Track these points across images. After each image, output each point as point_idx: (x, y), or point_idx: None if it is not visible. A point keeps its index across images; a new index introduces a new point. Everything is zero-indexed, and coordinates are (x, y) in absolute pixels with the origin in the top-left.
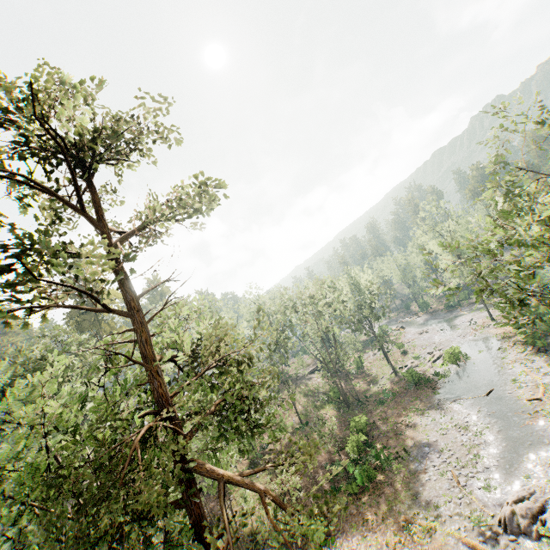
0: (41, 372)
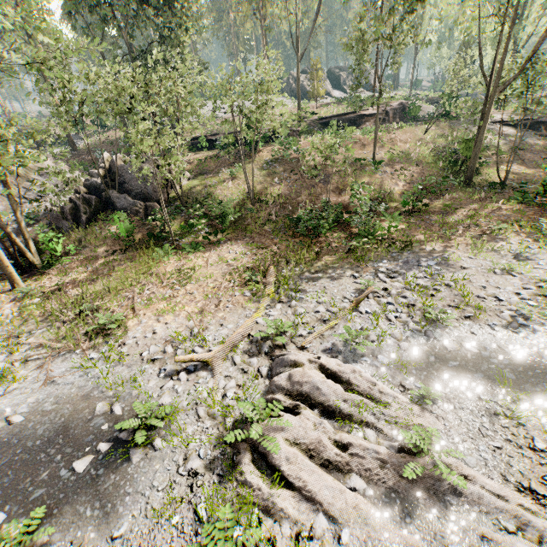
0: None
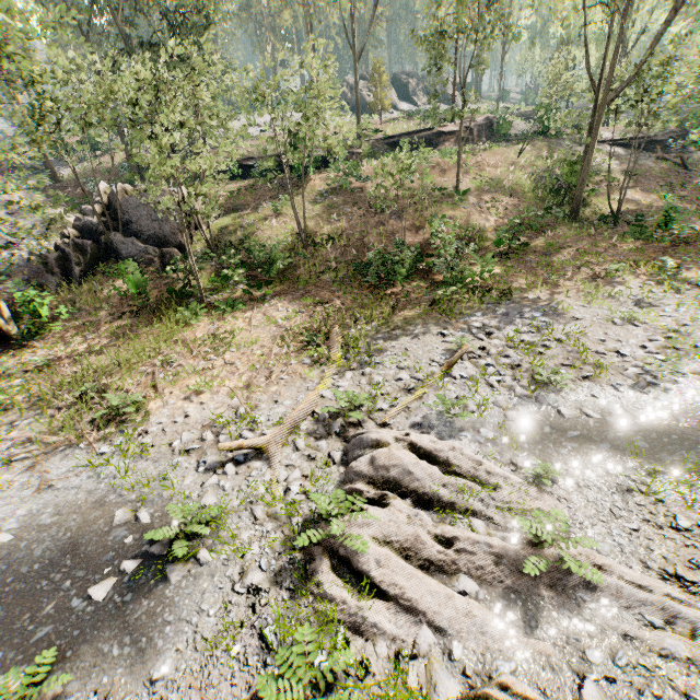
0: None
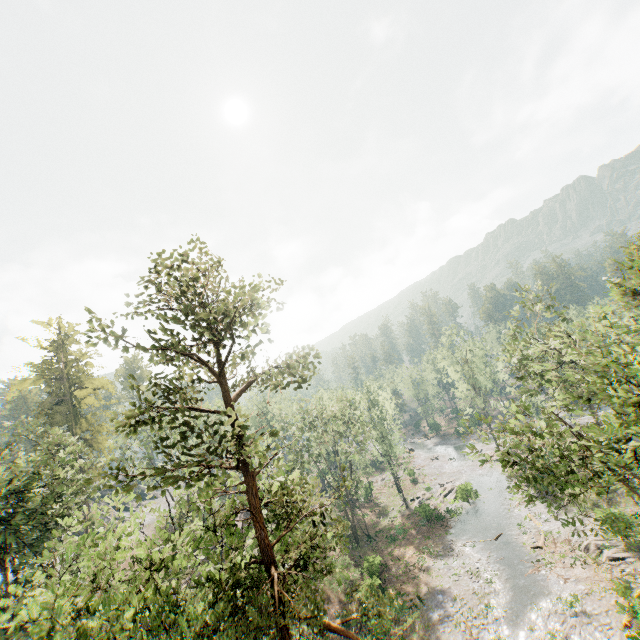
0: (33, 487)
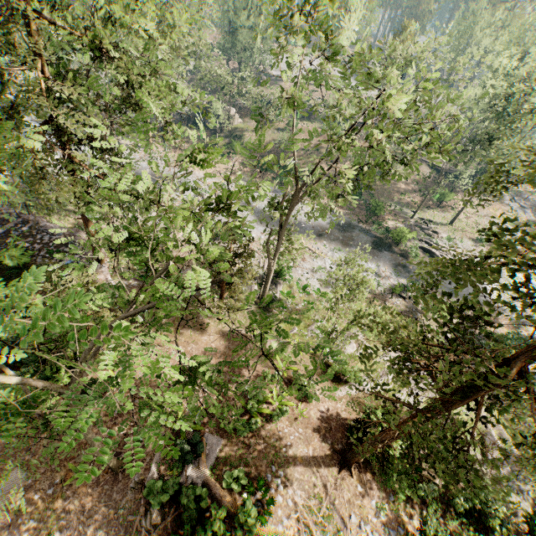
0: None
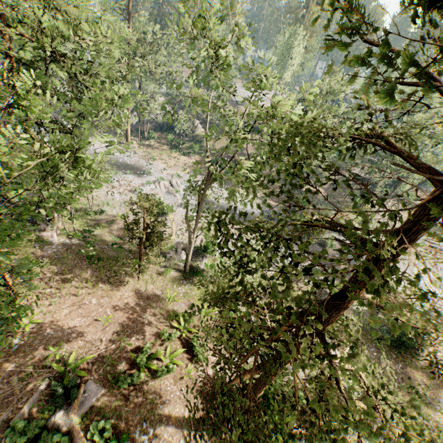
0: None
